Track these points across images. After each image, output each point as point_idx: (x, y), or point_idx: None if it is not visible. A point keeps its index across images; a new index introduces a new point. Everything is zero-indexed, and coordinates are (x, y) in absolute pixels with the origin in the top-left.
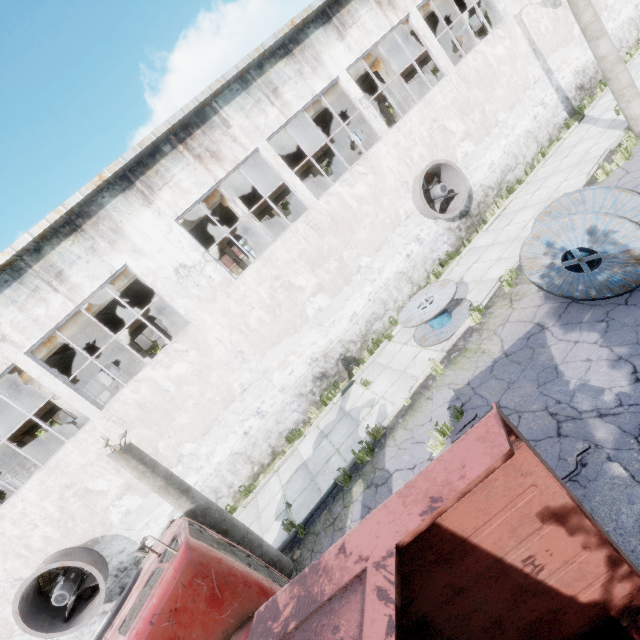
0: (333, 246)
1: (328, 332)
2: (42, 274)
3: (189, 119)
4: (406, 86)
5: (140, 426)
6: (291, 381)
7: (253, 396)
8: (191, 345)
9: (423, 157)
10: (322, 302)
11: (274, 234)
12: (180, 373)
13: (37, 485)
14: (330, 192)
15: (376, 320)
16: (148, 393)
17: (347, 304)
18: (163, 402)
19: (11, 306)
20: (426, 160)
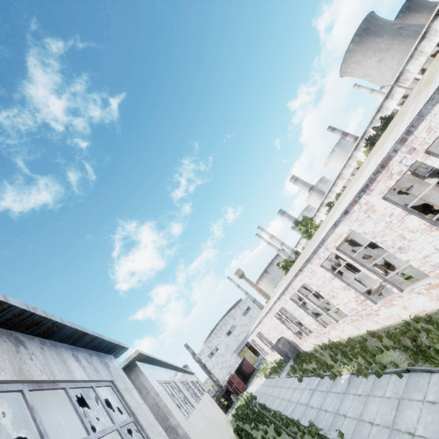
0: None
1: None
2: (348, 166)
3: (362, 135)
4: None
5: None
6: None
7: None
8: None
9: None
10: None
11: None
12: None
13: None
14: None
15: None
16: None
17: None
18: None
19: (345, 171)
20: None
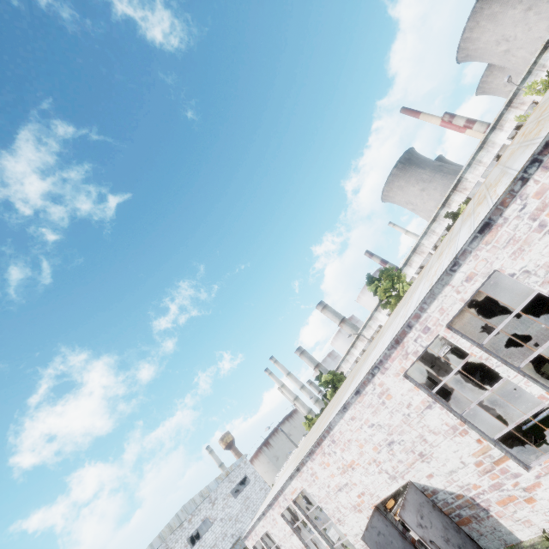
0: None
1: None
2: (430, 232)
3: (455, 183)
4: None
5: None
6: None
7: None
8: None
9: None
10: None
11: None
12: None
13: None
14: None
15: None
16: None
17: None
18: None
19: (426, 240)
20: None
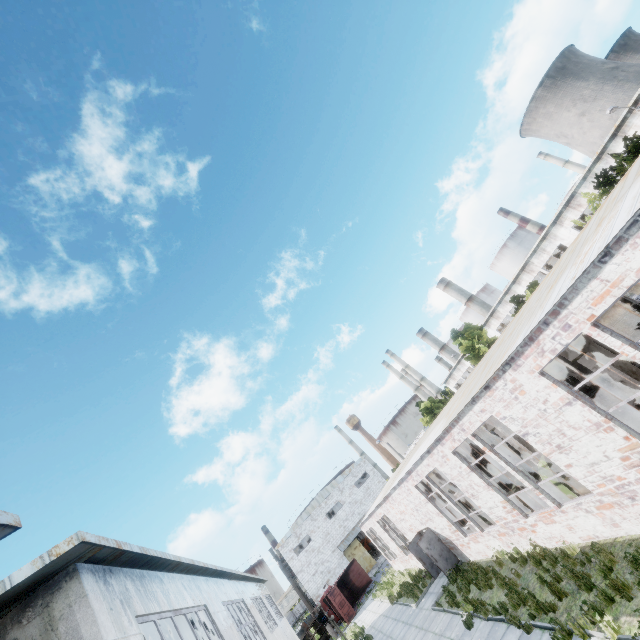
0: None
1: None
2: (540, 251)
3: (568, 199)
4: None
5: None
6: None
7: None
8: None
9: None
10: None
11: None
12: None
13: None
14: None
15: None
16: None
17: None
18: None
19: (535, 259)
20: None
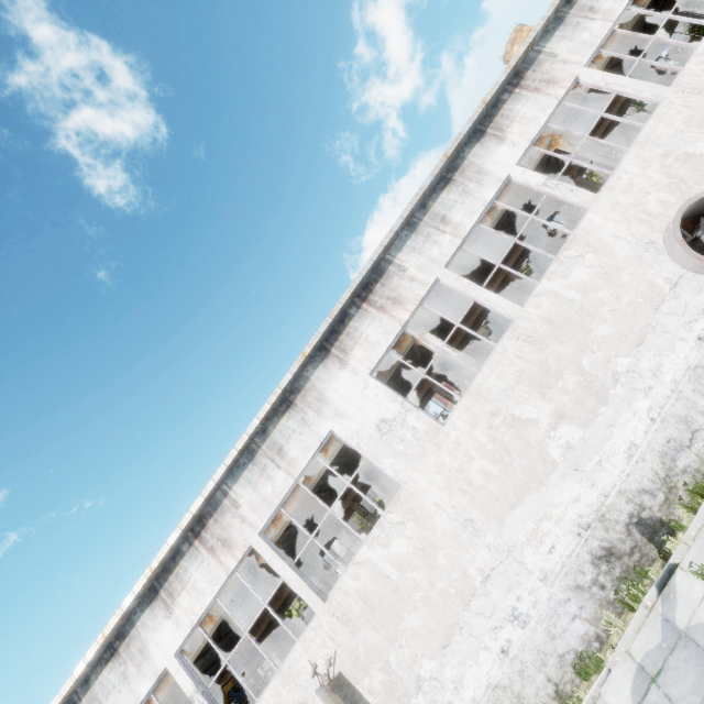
0: (562, 356)
1: (594, 480)
2: (268, 452)
3: (368, 278)
4: (602, 142)
5: (365, 626)
6: (555, 563)
7: (501, 588)
8: (406, 515)
9: (666, 203)
10: (569, 435)
11: (485, 357)
12: (400, 553)
13: (273, 696)
14: (536, 293)
15: (679, 450)
16: (368, 580)
17: (613, 432)
18: (386, 593)
19: (248, 487)
20: (673, 204)
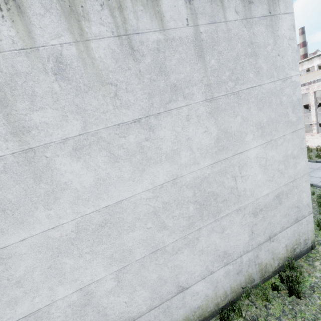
0: None
1: None
2: None
3: None
4: None
5: None
6: None
7: None
8: None
9: None
10: None
11: None
12: None
13: None
14: None
15: None
16: None
17: None
18: None
19: None
20: None
